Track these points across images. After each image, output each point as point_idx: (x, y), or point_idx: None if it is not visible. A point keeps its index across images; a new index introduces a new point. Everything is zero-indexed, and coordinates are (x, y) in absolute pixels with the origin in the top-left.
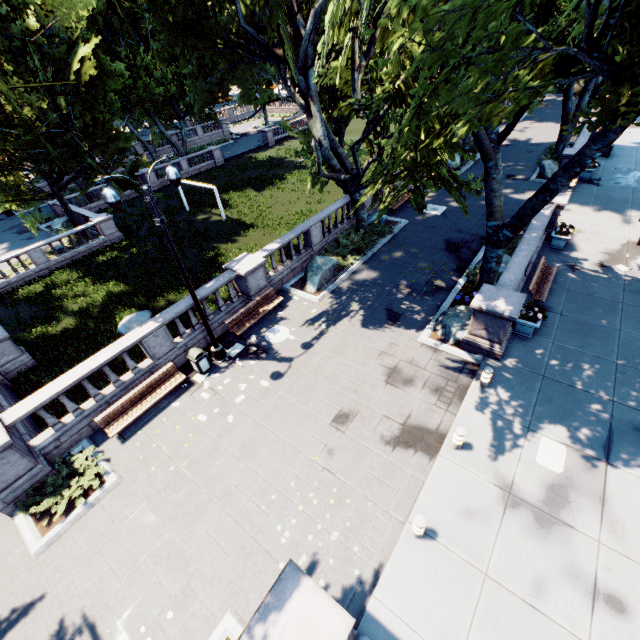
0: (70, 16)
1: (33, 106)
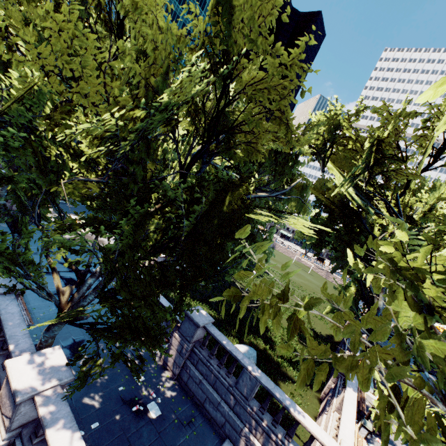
0: None
1: None
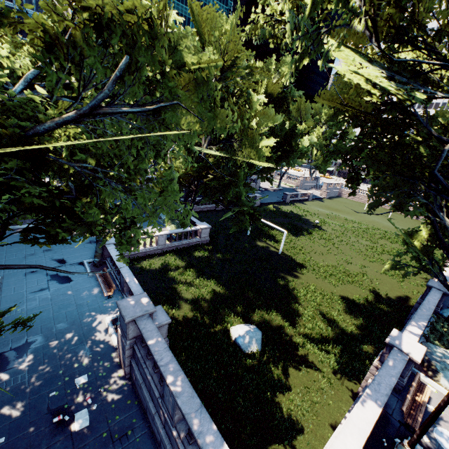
0: (262, 122)
1: (215, 158)
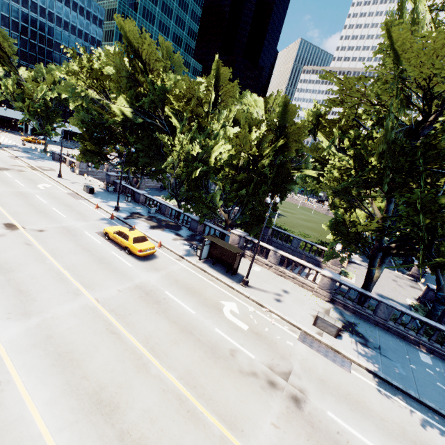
0: None
1: None
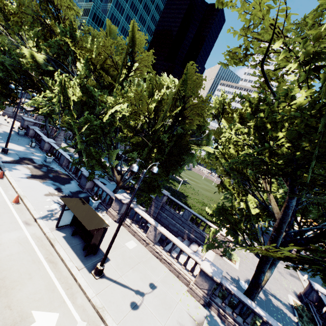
0: None
1: None
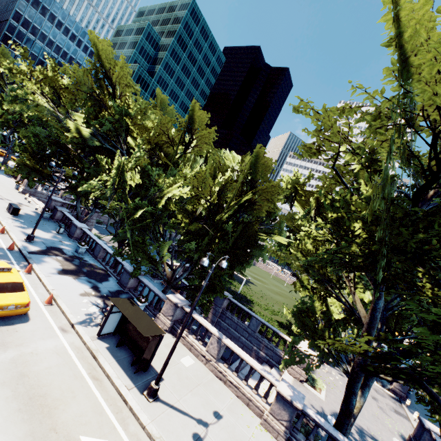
0: None
1: None
